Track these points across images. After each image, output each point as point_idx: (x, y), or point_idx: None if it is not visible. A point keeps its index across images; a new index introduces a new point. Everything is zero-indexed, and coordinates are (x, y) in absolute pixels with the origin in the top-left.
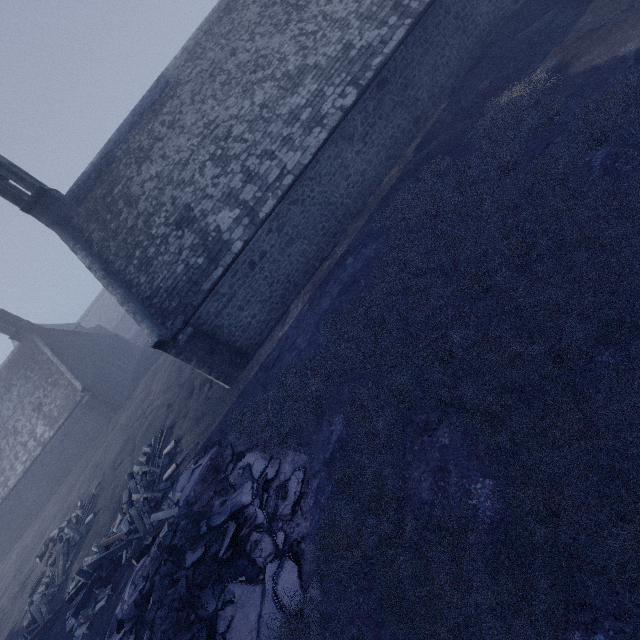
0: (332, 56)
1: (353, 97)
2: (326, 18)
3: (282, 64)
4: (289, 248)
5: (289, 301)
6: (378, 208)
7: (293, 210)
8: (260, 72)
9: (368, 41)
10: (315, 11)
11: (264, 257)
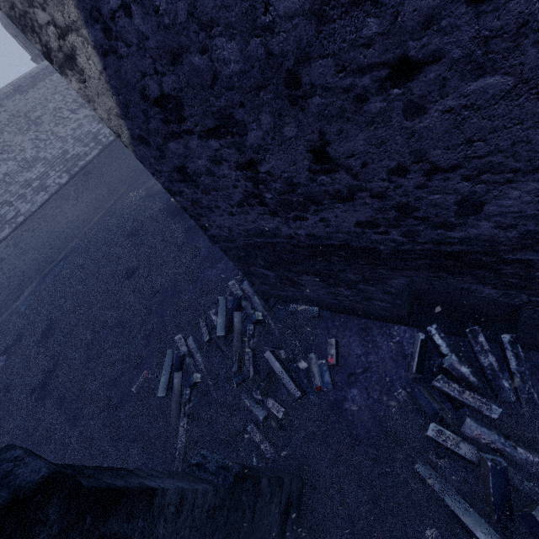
0: (56, 155)
1: (66, 179)
2: (54, 134)
3: (22, 153)
4: (24, 256)
5: (25, 287)
6: (84, 235)
7: (26, 235)
8: (6, 154)
9: (78, 152)
10: (47, 128)
11: (3, 261)
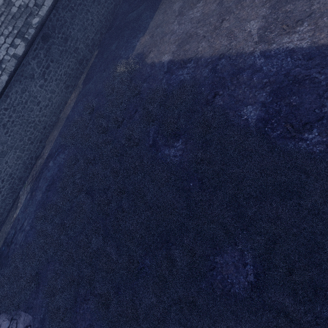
0: None
1: (22, 48)
2: None
3: None
4: (4, 158)
5: (18, 189)
6: (65, 124)
7: None
8: None
9: (25, 2)
10: None
11: None
